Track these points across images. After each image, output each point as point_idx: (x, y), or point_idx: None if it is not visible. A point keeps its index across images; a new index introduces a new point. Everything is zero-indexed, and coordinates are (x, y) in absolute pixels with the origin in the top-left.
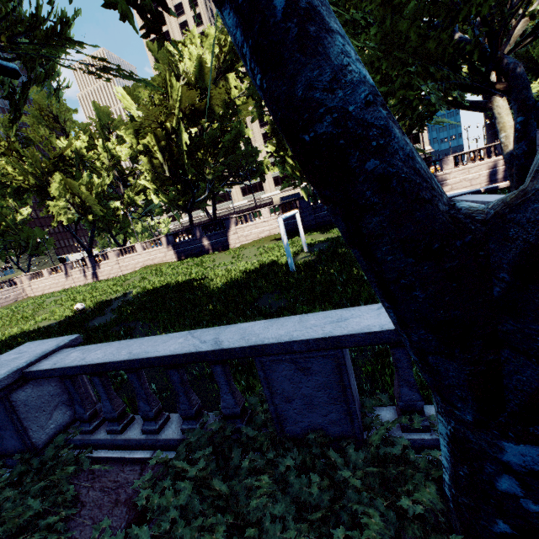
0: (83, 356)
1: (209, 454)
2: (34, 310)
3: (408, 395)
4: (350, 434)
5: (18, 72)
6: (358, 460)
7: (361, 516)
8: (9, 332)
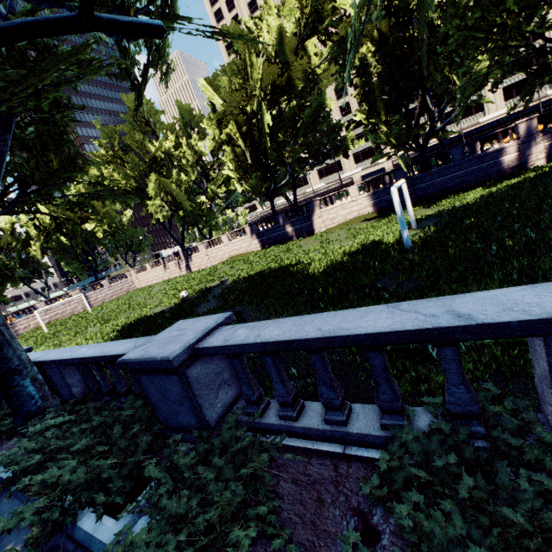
0: (255, 333)
1: (455, 464)
2: (145, 298)
3: None
4: None
5: (164, 28)
6: None
7: None
8: (132, 317)
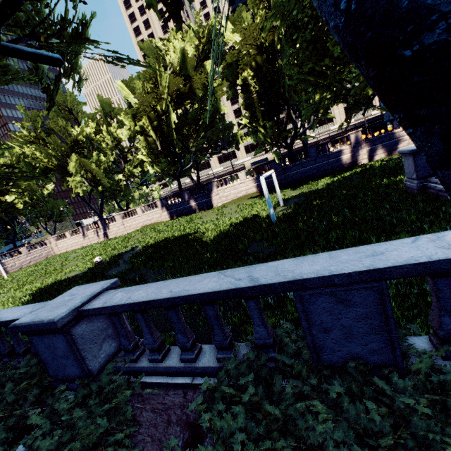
0: (128, 296)
1: (252, 380)
2: (62, 264)
3: (449, 324)
4: (391, 363)
5: (62, 61)
6: (406, 387)
7: (443, 445)
8: (46, 281)
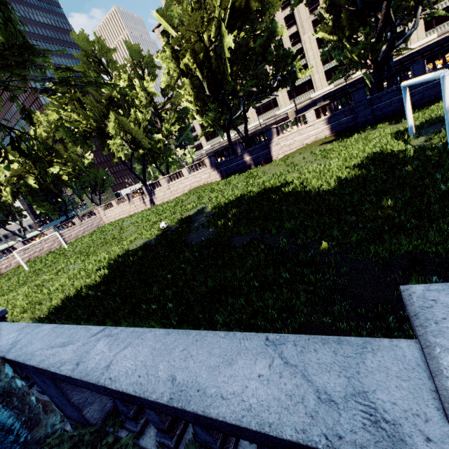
0: None
1: None
2: (119, 232)
3: None
4: None
5: None
6: None
7: None
8: (113, 251)
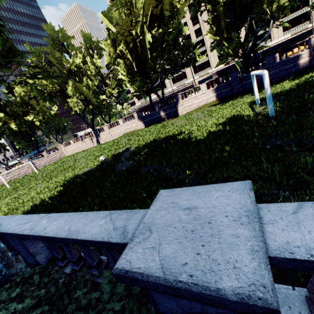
0: None
1: None
2: (73, 162)
3: None
4: None
5: None
6: None
7: None
8: (68, 175)
